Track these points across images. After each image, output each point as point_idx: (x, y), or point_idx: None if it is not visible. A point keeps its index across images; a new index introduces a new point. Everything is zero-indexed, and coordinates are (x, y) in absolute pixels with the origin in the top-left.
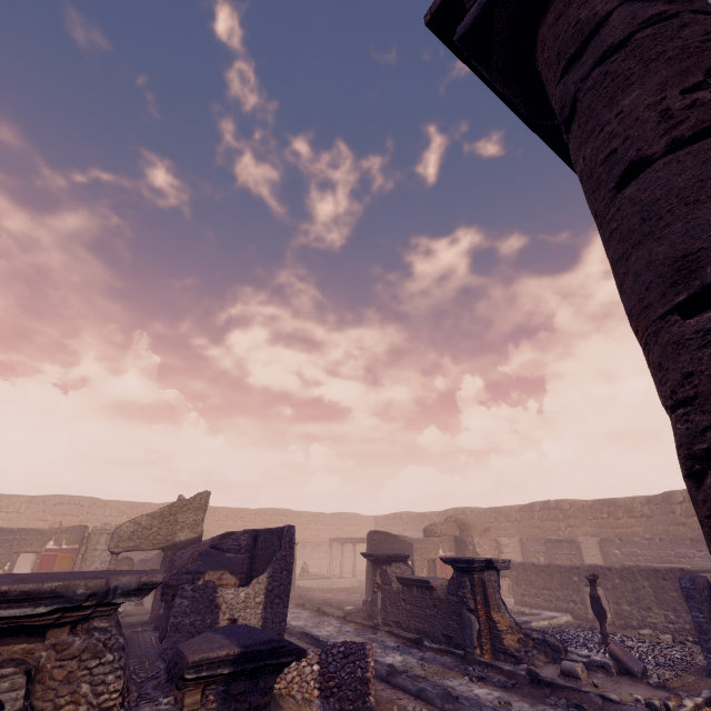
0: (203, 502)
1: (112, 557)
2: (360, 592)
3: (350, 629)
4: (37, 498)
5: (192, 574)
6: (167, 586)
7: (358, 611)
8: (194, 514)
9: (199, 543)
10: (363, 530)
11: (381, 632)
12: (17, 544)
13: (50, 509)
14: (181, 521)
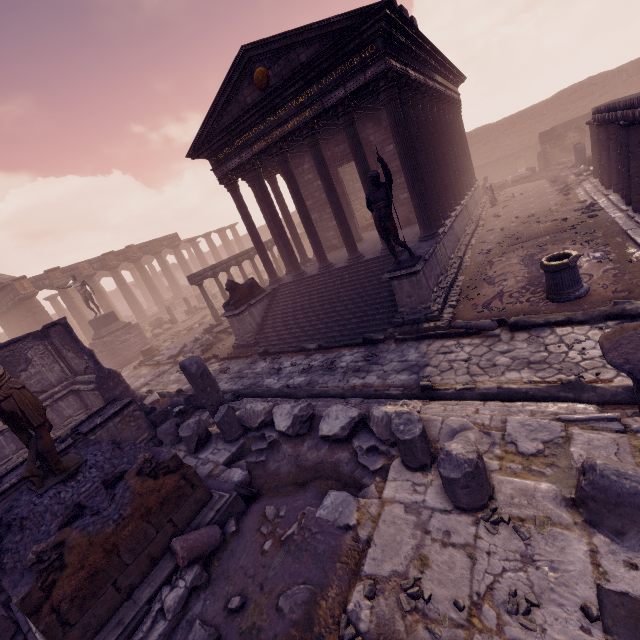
0: None
1: None
2: None
3: None
4: None
5: None
6: None
7: None
8: None
9: None
10: None
11: None
12: None
13: None
14: None
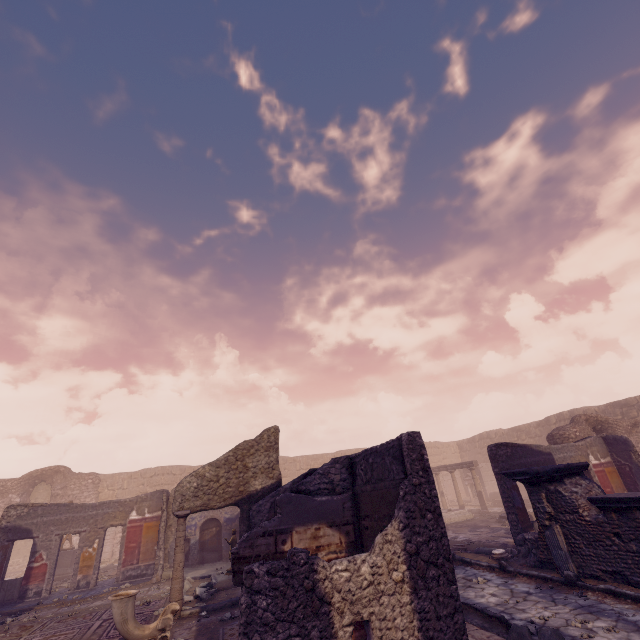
0: (272, 440)
1: (178, 521)
2: (485, 526)
3: (527, 588)
4: (135, 473)
5: (272, 536)
6: (237, 559)
7: (511, 554)
8: (265, 456)
9: (277, 490)
10: (448, 458)
11: (593, 592)
12: (101, 519)
13: (148, 481)
14: (251, 466)
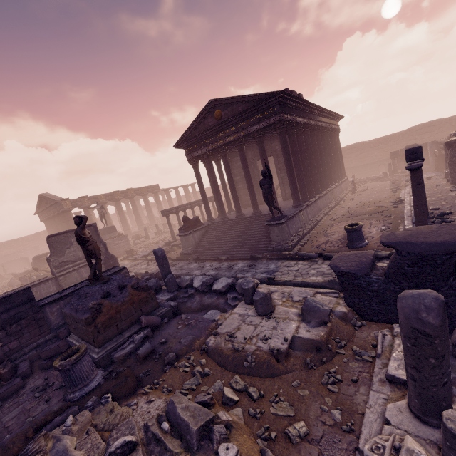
0: None
1: None
2: None
3: None
4: None
5: None
6: None
7: None
8: None
9: None
10: None
11: None
12: None
13: None
14: None
